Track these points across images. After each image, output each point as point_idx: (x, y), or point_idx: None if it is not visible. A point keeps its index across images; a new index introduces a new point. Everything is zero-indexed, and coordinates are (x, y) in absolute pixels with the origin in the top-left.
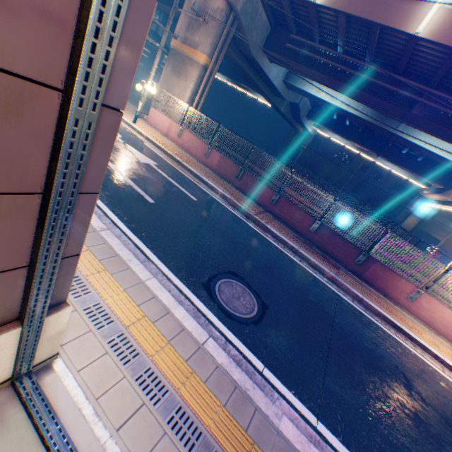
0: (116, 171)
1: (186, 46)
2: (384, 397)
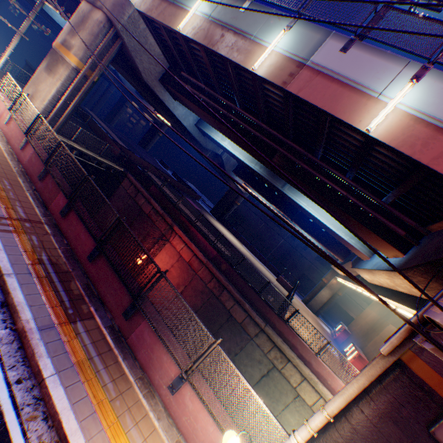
0: None
1: (66, 47)
2: None
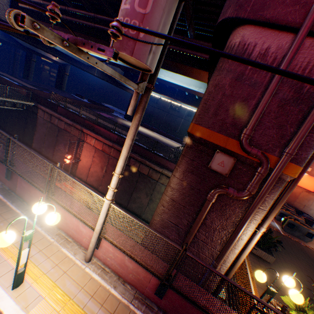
0: None
1: None
2: None
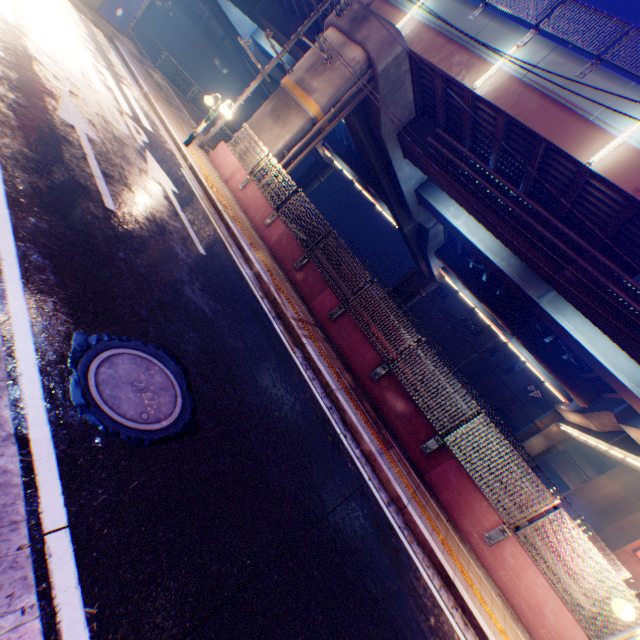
0: (87, 152)
1: (302, 89)
2: None
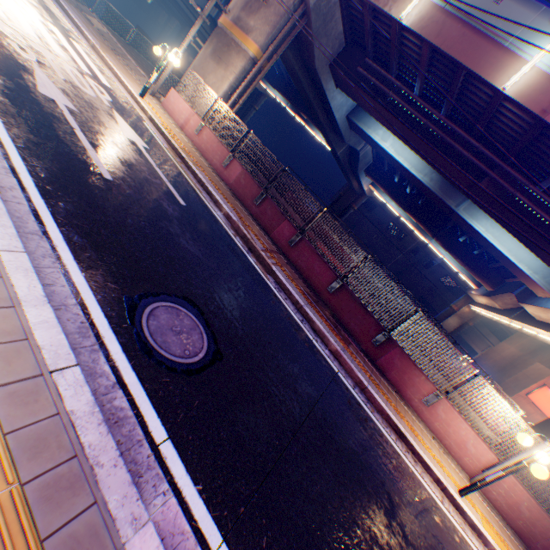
0: (73, 126)
1: (239, 28)
2: (353, 523)
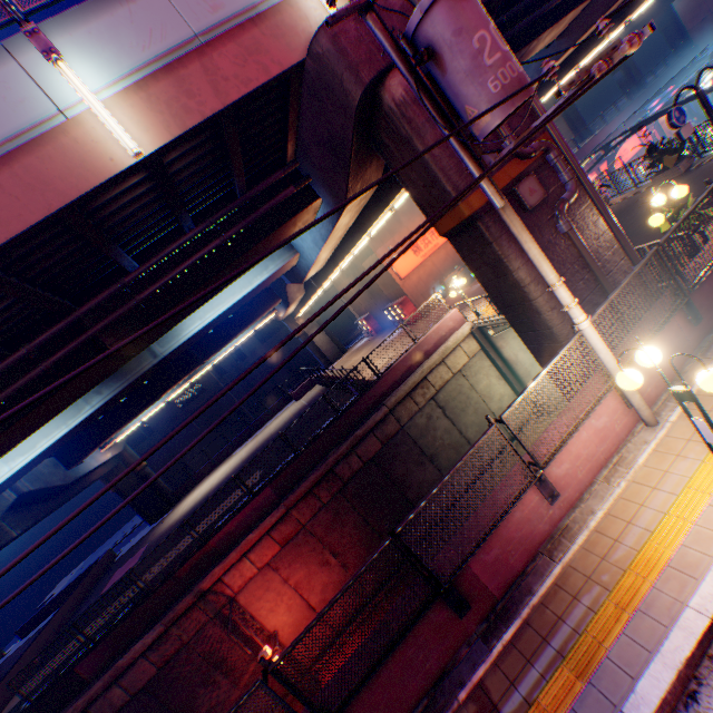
0: None
1: None
2: None
